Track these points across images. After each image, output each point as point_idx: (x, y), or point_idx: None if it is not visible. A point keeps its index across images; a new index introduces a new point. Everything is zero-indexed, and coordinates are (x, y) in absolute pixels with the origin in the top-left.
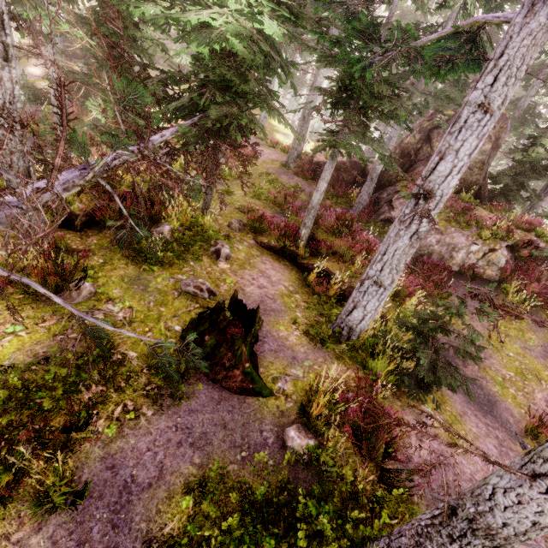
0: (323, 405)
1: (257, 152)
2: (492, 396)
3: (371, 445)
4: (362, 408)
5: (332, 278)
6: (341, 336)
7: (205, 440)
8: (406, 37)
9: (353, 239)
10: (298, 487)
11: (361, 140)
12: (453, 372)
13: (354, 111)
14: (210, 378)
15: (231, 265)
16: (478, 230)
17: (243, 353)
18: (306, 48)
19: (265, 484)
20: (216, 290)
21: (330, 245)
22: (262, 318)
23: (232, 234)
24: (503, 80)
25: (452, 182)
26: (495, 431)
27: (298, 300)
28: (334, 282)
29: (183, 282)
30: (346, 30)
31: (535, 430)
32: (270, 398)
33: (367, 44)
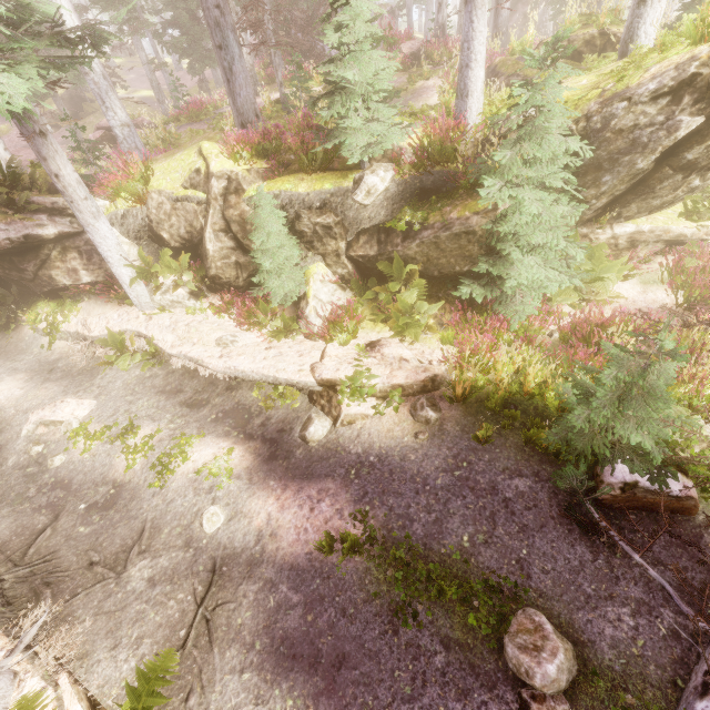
0: None
1: None
2: None
3: None
4: None
5: None
6: None
7: None
8: None
9: None
10: None
11: None
12: None
13: None
14: None
15: None
16: None
17: None
18: None
19: None
20: None
21: None
22: None
23: None
24: None
25: None
26: None
27: None
28: None
29: None
30: None
31: None
32: None
33: None
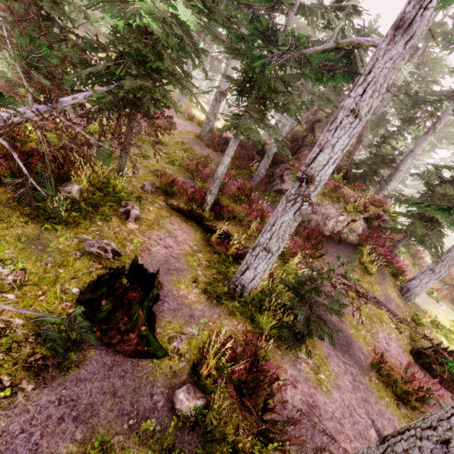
0: (212, 365)
1: (171, 124)
2: (349, 337)
3: (252, 401)
4: (247, 365)
5: (231, 239)
6: (235, 293)
7: (91, 411)
8: (298, 44)
9: (250, 206)
10: (182, 453)
11: (259, 126)
12: (322, 325)
13: (255, 100)
14: (104, 343)
15: (140, 226)
16: (344, 204)
17: (140, 317)
18: (216, 39)
19: (149, 453)
20: (121, 250)
21: (231, 210)
22: (165, 277)
23: (144, 195)
24: (370, 93)
25: (328, 171)
26: (350, 368)
27: (200, 258)
28: (233, 243)
29: (87, 243)
30: (249, 28)
31: (378, 364)
32: (164, 359)
33: (267, 44)
